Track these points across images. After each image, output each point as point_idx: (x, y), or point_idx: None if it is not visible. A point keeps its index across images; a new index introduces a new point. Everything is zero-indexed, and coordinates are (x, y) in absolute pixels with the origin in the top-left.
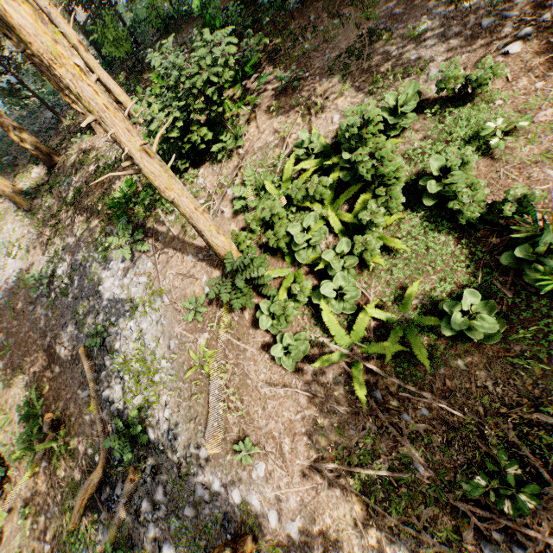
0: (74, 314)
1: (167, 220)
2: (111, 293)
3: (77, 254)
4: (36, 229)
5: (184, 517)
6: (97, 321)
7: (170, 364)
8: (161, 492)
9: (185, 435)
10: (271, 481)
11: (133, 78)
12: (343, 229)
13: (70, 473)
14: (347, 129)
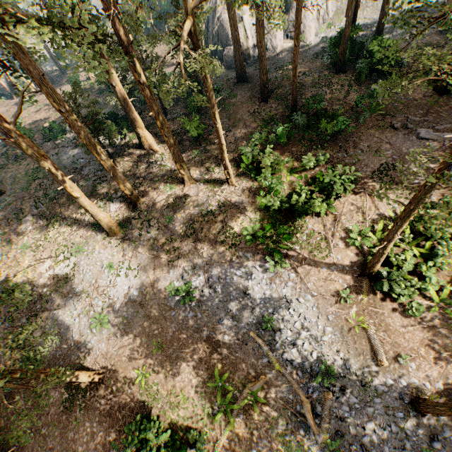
0: (228, 312)
1: (293, 248)
2: (261, 294)
3: (211, 271)
4: (149, 254)
5: (374, 405)
6: (254, 313)
7: (332, 328)
8: (354, 397)
9: (358, 364)
10: (420, 369)
11: (190, 145)
12: (419, 255)
13: (270, 414)
14: (420, 217)
